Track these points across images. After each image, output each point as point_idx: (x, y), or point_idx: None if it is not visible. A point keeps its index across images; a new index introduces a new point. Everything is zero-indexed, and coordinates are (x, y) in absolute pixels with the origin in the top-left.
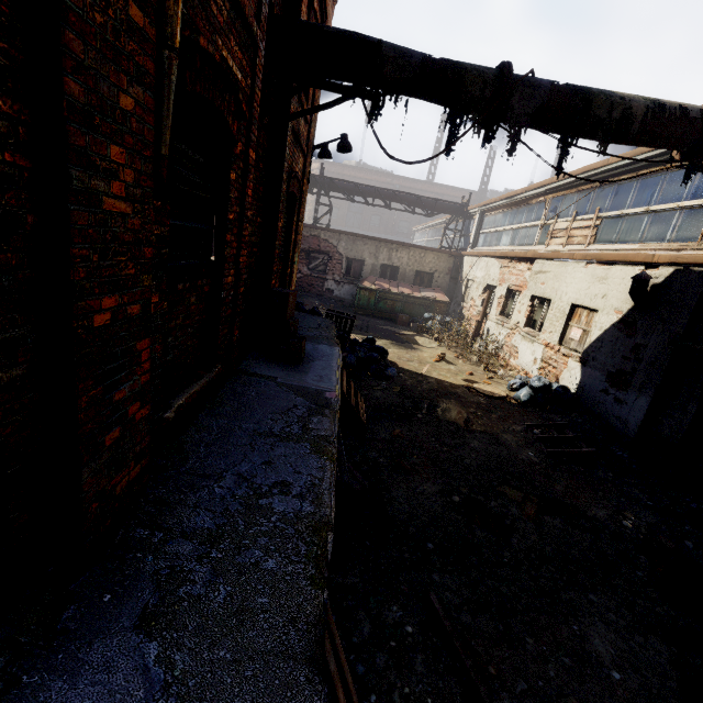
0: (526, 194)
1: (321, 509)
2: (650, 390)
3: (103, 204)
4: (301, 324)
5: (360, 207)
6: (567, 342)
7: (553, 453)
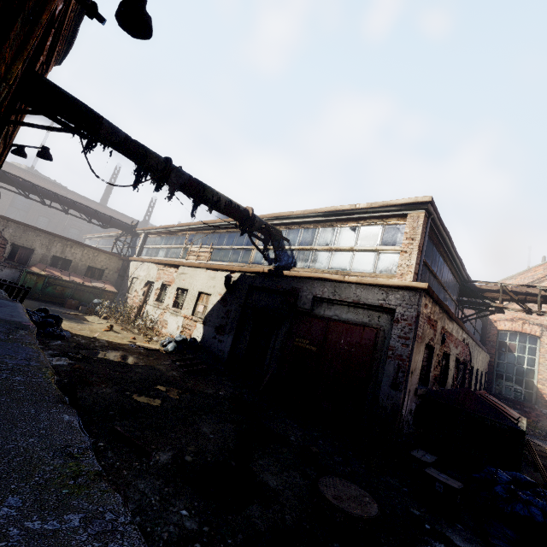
0: (176, 228)
1: (45, 365)
2: (233, 332)
3: None
4: None
5: (27, 205)
6: (196, 313)
7: (187, 371)
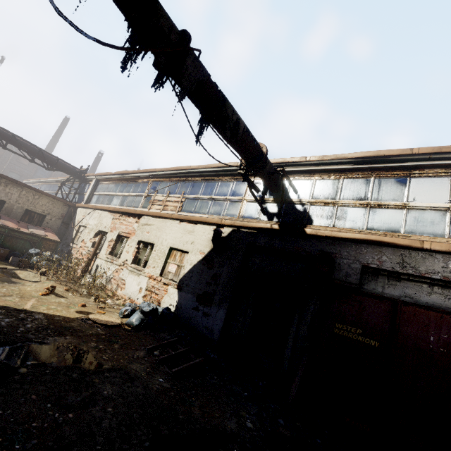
0: (135, 175)
1: None
2: (226, 304)
3: None
4: None
5: None
6: (166, 274)
7: (177, 371)
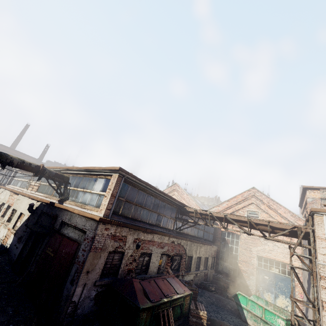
0: None
1: None
2: (24, 241)
3: None
4: None
5: None
6: (15, 227)
7: None
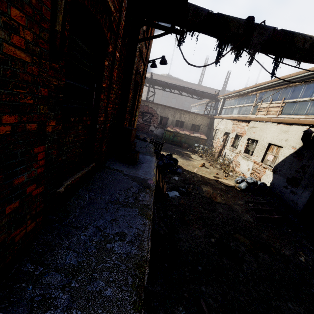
0: (247, 91)
1: (142, 251)
2: (311, 188)
3: (4, 48)
4: (137, 145)
5: (167, 94)
6: (265, 161)
7: (259, 217)
